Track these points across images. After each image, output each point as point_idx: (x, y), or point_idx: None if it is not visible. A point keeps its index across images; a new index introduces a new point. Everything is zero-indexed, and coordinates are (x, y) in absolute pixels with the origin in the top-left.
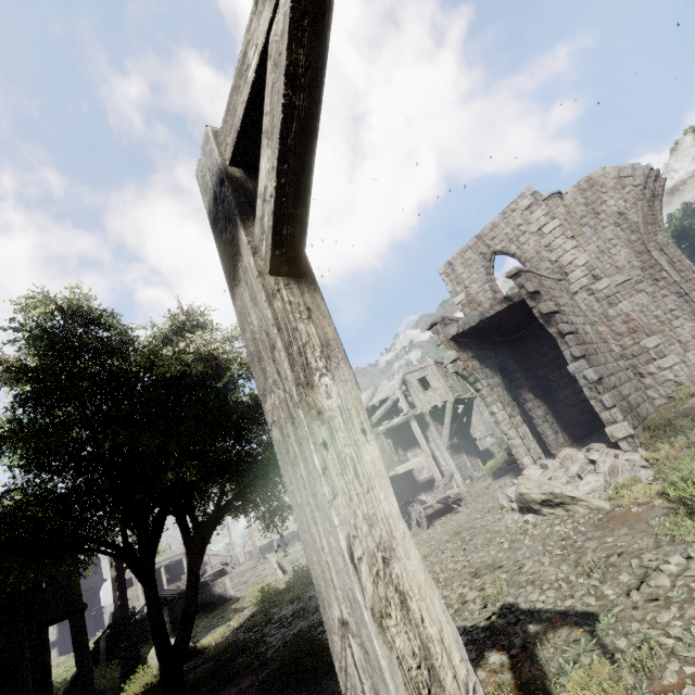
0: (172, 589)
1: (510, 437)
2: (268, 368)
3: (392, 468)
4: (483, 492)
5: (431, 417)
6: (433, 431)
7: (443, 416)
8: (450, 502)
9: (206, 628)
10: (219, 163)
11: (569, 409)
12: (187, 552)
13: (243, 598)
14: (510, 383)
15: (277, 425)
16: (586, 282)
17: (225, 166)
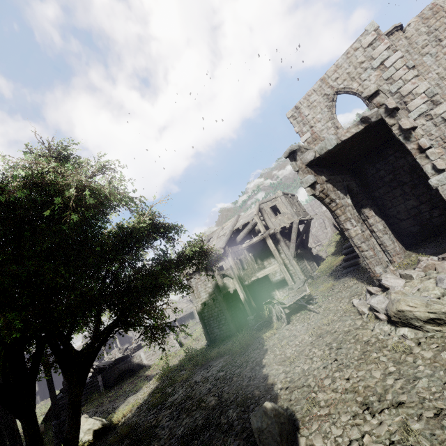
0: (104, 361)
1: (363, 249)
2: None
3: (254, 274)
4: (329, 292)
5: (281, 235)
6: (283, 245)
7: (289, 234)
8: (303, 302)
9: (126, 391)
10: None
11: (401, 223)
12: (66, 380)
13: (153, 366)
14: (354, 204)
15: None
16: (426, 109)
17: None
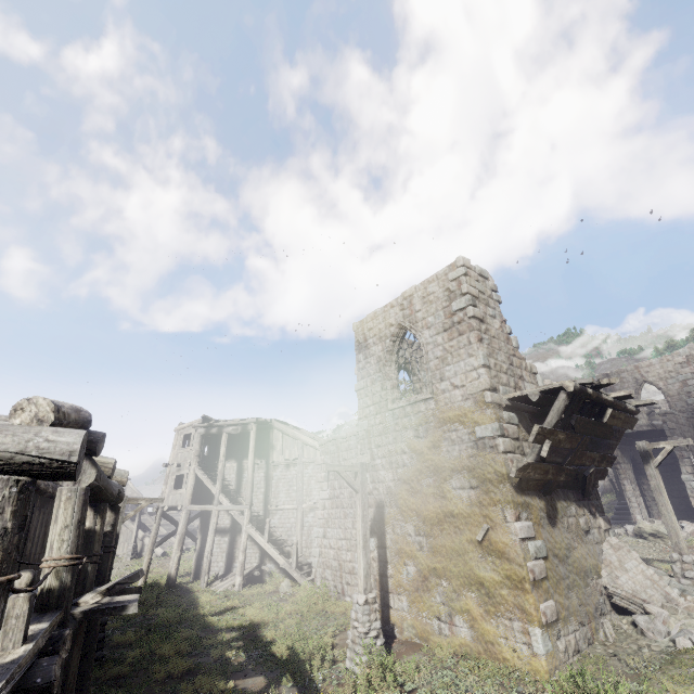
0: None
1: (631, 501)
2: (653, 478)
3: None
4: None
5: None
6: None
7: None
8: None
9: None
10: (647, 448)
11: (672, 499)
12: None
13: None
14: (635, 470)
15: (653, 485)
16: None
17: (647, 449)
